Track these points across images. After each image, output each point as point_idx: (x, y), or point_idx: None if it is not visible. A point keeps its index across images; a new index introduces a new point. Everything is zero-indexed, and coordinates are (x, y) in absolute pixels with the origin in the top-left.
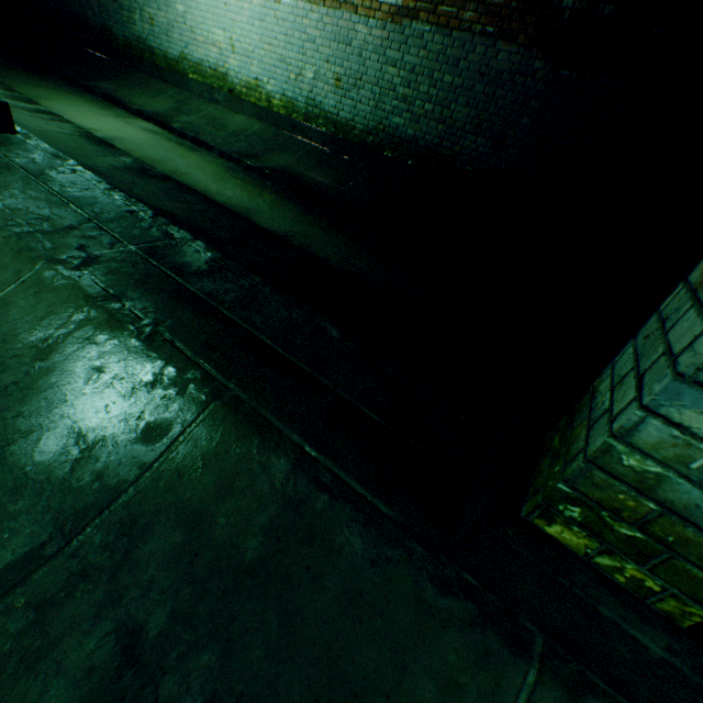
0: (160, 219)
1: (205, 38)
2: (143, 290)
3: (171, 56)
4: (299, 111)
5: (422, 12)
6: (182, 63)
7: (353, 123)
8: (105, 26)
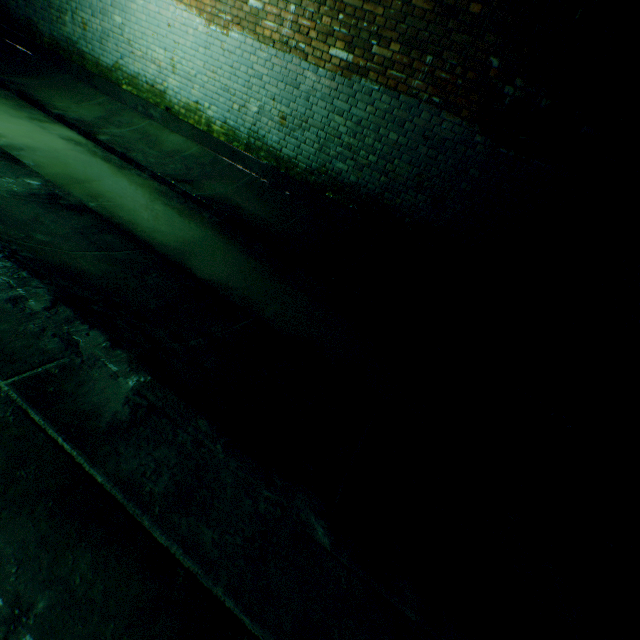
0: (61, 309)
1: (144, 54)
2: (2, 506)
3: (104, 64)
4: (240, 140)
5: (372, 72)
6: (116, 72)
7: (296, 161)
8: (30, 20)
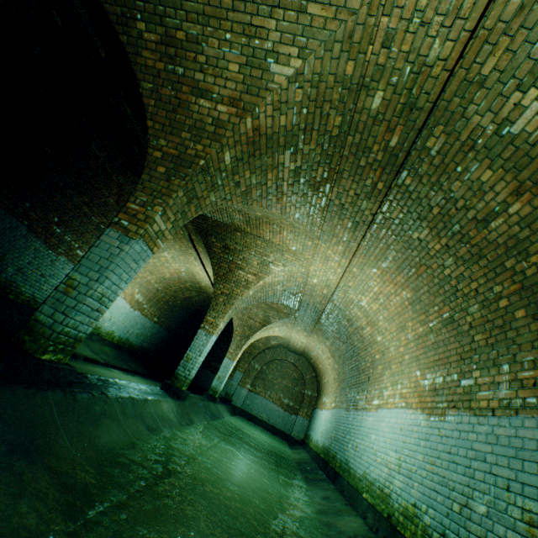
0: None
1: None
2: None
3: None
4: None
5: None
6: None
7: None
8: None
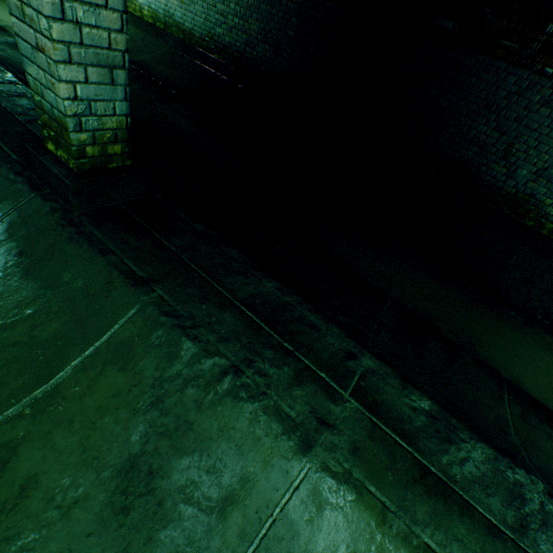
0: None
1: None
2: None
3: None
4: (160, 21)
5: None
6: None
7: (193, 32)
8: None
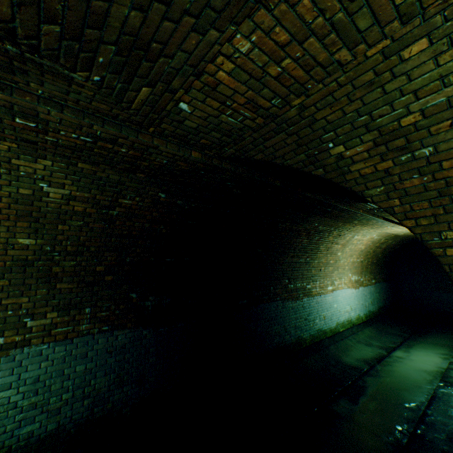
0: None
1: None
2: None
3: None
4: None
5: (34, 338)
6: None
7: None
8: None
